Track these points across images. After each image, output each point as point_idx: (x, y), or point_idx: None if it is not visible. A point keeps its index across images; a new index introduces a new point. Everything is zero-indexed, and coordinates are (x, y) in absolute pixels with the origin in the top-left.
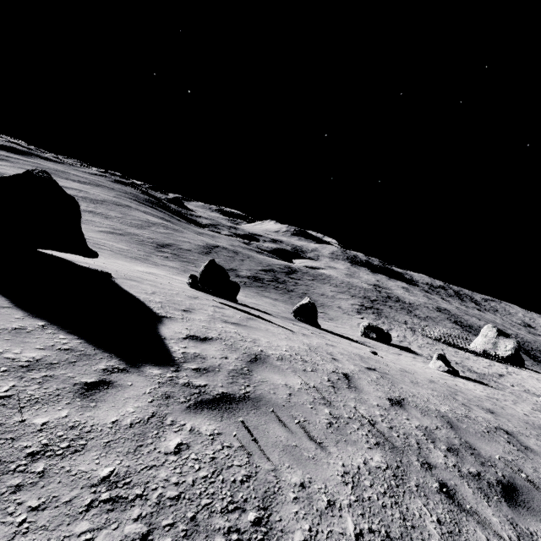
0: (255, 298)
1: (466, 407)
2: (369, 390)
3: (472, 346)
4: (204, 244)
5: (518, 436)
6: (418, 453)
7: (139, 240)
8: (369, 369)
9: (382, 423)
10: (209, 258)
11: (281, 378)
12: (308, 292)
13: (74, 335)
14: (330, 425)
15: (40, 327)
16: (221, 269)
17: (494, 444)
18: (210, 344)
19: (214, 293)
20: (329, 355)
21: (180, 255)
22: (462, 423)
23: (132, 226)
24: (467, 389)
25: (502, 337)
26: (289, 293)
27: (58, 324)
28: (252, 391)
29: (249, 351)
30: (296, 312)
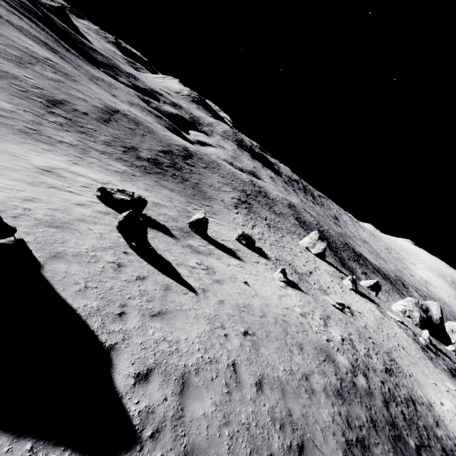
0: (155, 191)
1: (291, 353)
2: (246, 380)
3: (301, 242)
4: (103, 106)
5: (310, 378)
6: (267, 446)
7: (21, 89)
8: (245, 336)
9: (253, 423)
10: (108, 129)
11: (201, 405)
12: (200, 183)
13: (60, 445)
14: (229, 451)
15: (31, 453)
16: (141, 222)
17: (300, 399)
18: (153, 381)
19: (131, 242)
20: (222, 330)
21: (76, 122)
22: (288, 384)
23: (8, 60)
24: (292, 309)
25: (320, 241)
26: (184, 183)
27: (41, 434)
28: (188, 442)
29: (178, 372)
30: (191, 224)
